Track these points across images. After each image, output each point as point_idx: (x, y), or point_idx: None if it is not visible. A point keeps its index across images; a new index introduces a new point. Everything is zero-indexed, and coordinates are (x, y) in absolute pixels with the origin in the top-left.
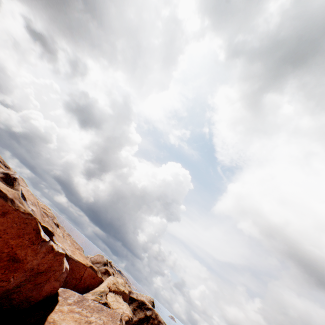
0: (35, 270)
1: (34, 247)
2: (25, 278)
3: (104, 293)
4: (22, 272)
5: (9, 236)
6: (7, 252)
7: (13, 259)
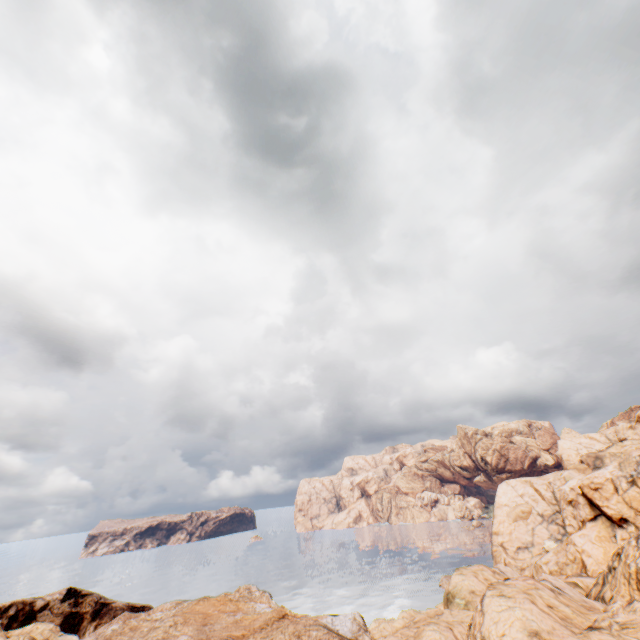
0: None
1: None
2: None
3: (37, 639)
4: None
5: None
6: None
7: None
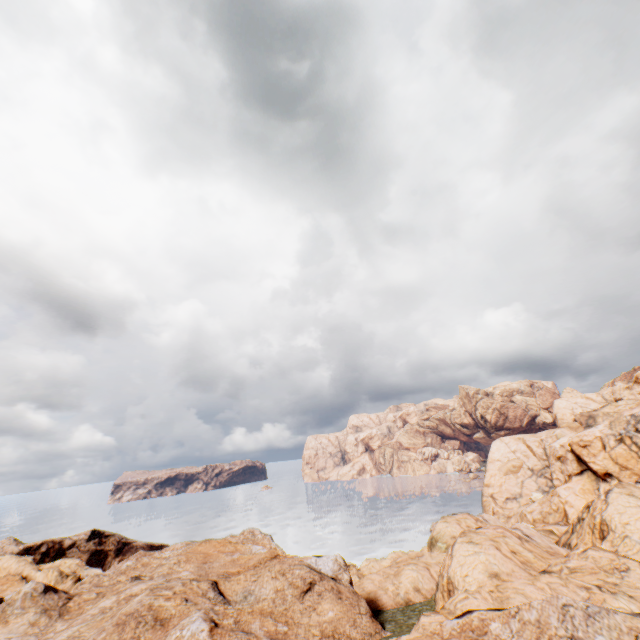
0: None
1: None
2: None
3: (65, 572)
4: None
5: None
6: None
7: None
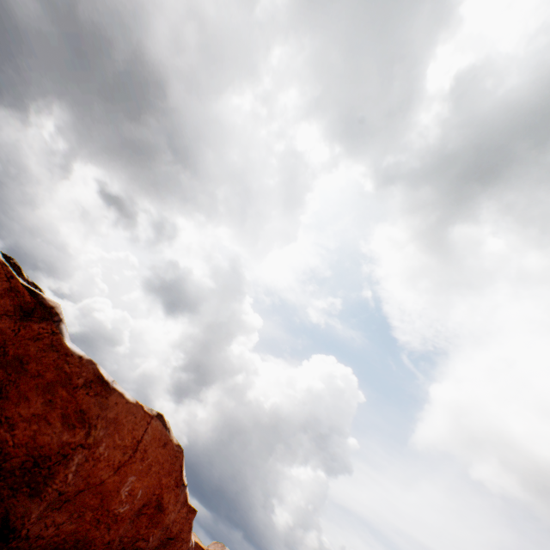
0: (167, 532)
1: (177, 490)
2: (157, 543)
3: None
4: (160, 529)
5: (163, 472)
6: (157, 494)
7: (159, 505)
